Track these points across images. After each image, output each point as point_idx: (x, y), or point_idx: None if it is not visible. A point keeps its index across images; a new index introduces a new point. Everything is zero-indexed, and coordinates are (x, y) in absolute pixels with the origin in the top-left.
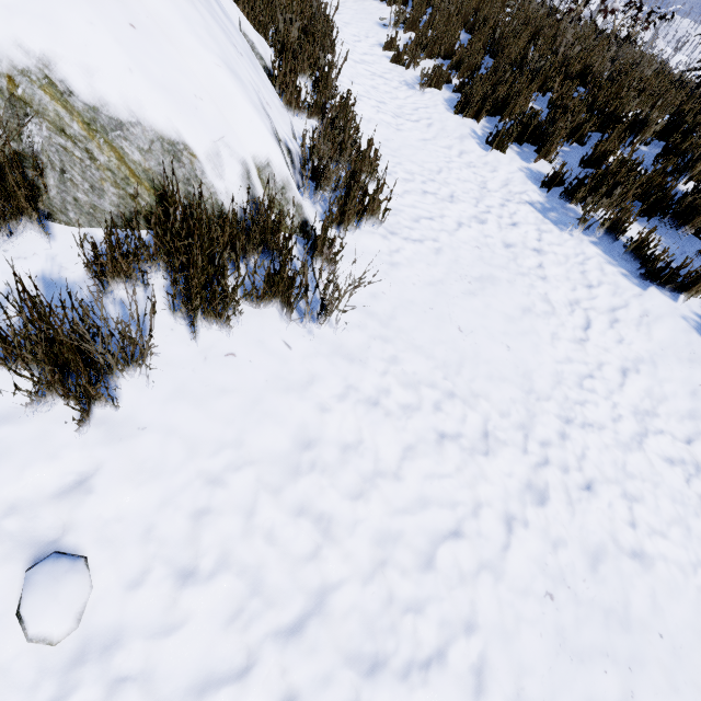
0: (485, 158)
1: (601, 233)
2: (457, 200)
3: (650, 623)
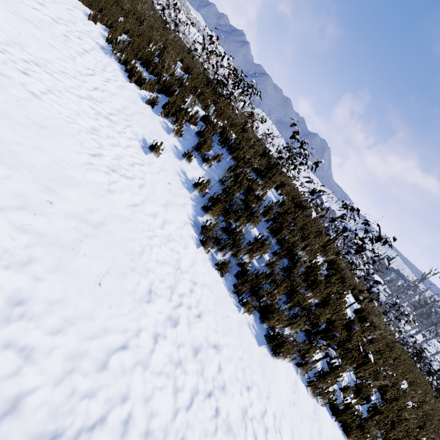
0: (84, 20)
1: (122, 63)
2: (44, 7)
3: (15, 96)
